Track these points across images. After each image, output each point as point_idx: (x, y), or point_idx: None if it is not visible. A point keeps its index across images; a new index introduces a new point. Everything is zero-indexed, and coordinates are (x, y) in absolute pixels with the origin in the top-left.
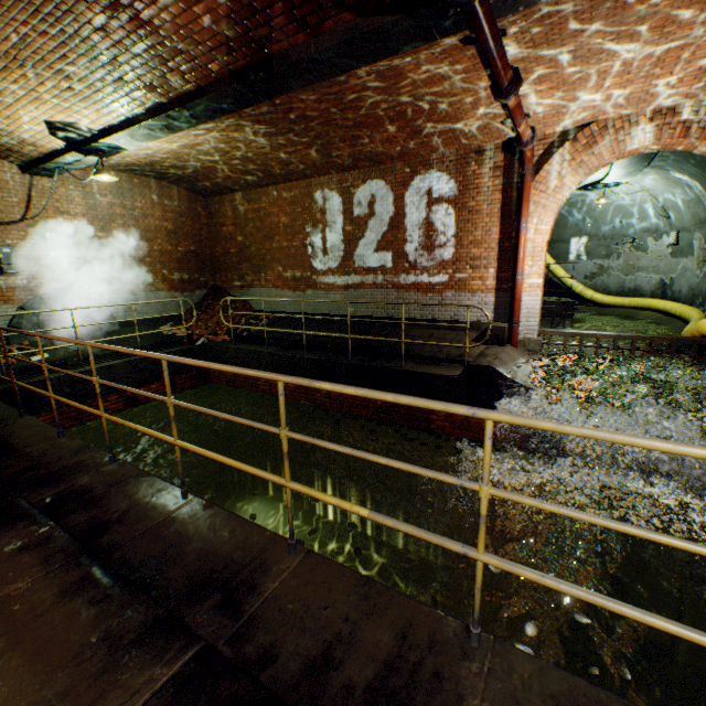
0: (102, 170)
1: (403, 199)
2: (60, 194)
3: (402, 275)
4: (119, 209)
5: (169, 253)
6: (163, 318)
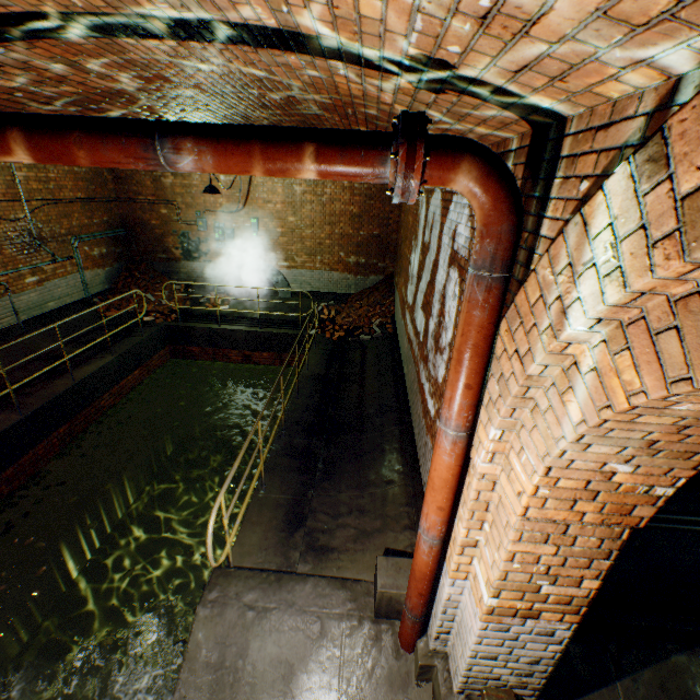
0: (206, 188)
1: (442, 234)
2: (267, 187)
3: (421, 362)
4: (310, 195)
5: (349, 236)
6: (330, 295)
